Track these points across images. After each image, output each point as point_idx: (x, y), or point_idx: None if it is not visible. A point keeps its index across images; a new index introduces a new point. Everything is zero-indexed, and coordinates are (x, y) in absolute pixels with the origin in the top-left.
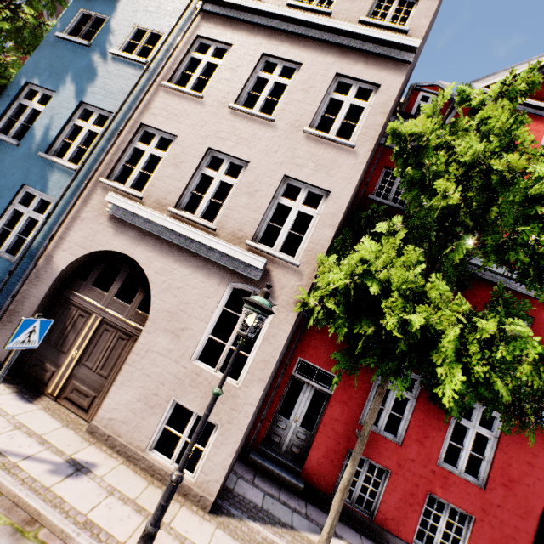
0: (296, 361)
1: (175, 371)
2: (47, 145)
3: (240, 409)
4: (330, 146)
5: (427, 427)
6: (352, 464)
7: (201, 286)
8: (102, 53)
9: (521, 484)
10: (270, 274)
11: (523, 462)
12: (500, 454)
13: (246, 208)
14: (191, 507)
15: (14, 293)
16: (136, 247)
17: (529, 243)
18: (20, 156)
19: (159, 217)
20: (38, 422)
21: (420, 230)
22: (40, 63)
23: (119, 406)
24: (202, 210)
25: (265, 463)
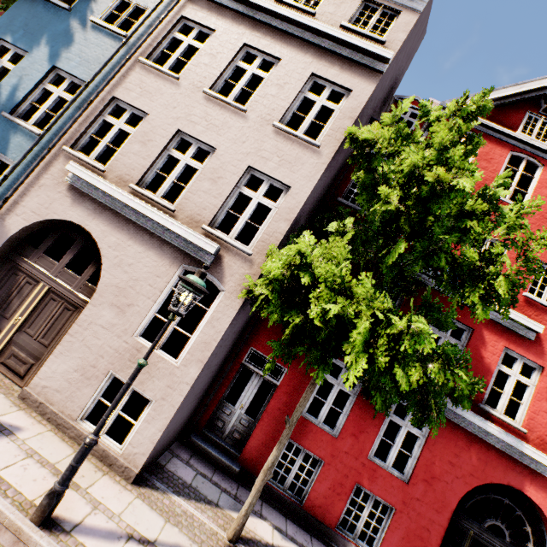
0: (247, 350)
1: (116, 345)
2: (12, 106)
3: (175, 387)
4: (296, 143)
5: (363, 423)
6: (278, 447)
7: (153, 265)
8: (82, 19)
9: (441, 480)
10: (222, 260)
11: (445, 461)
12: (426, 452)
13: (207, 193)
14: (115, 476)
15: None
16: (92, 220)
17: (450, 252)
18: None
19: (118, 192)
20: None
21: (368, 233)
22: (15, 20)
23: (55, 375)
24: (164, 190)
25: (204, 445)
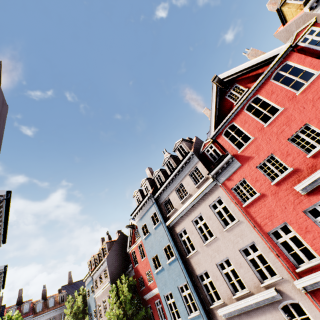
0: None
1: None
2: None
3: None
4: None
5: None
6: None
7: None
8: None
9: None
10: None
11: None
12: None
13: None
14: None
15: None
16: None
17: None
18: None
19: None
20: None
21: None
22: None
23: None
24: None
25: None
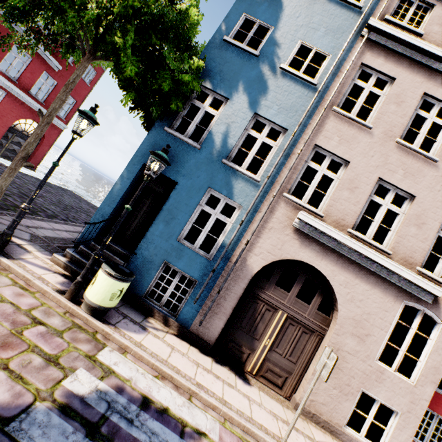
0: None
1: (362, 368)
2: (227, 152)
3: (416, 402)
4: None
5: None
6: None
7: (380, 301)
8: (270, 65)
9: None
10: (437, 298)
11: None
12: None
13: (414, 238)
14: None
15: (219, 290)
16: (320, 260)
17: None
18: (203, 159)
19: (349, 240)
20: (273, 406)
21: None
22: (209, 65)
23: (318, 391)
24: (373, 233)
25: None
